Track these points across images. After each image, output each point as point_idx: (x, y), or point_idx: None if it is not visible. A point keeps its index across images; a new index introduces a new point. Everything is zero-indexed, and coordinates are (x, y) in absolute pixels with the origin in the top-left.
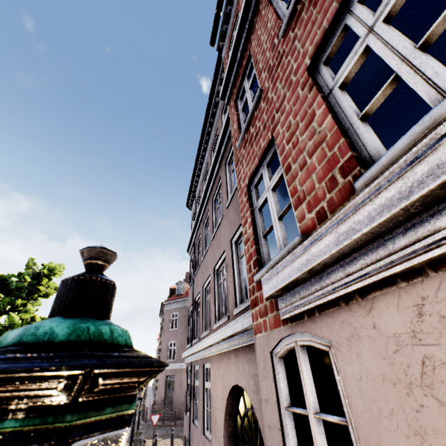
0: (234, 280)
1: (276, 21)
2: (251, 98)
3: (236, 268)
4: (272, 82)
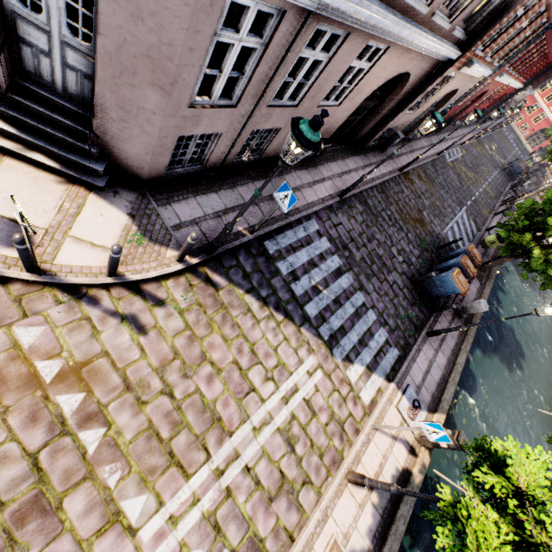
0: None
1: None
2: None
3: None
4: None
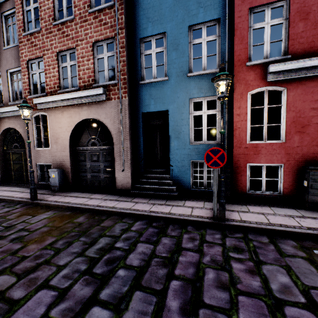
0: (9, 90)
1: (53, 10)
2: (34, 17)
3: (11, 86)
4: (46, 35)
